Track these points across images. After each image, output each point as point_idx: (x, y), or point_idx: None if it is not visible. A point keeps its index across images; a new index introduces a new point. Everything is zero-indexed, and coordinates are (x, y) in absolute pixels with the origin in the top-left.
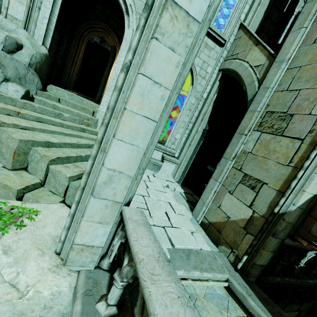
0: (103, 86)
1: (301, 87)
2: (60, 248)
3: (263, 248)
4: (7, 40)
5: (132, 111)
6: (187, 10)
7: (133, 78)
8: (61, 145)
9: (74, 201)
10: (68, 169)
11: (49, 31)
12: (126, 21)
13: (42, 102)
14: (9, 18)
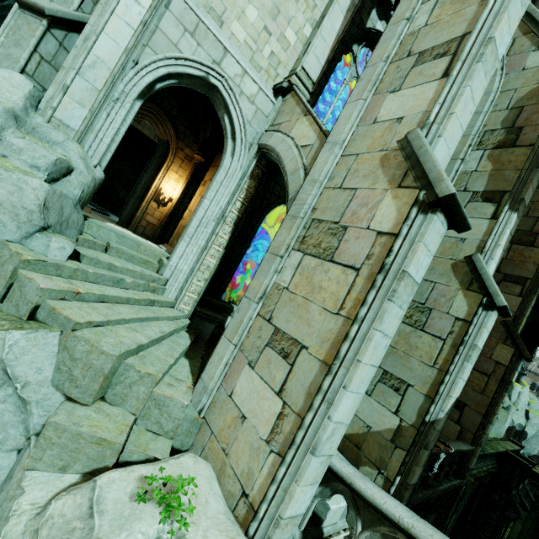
0: (139, 199)
1: (436, 280)
2: (254, 530)
3: (416, 464)
4: (56, 165)
5: (365, 363)
6: (414, 277)
7: (369, 332)
8: (148, 345)
9: (284, 464)
10: (175, 389)
11: (112, 144)
12: (228, 146)
13: (93, 261)
14: (55, 122)
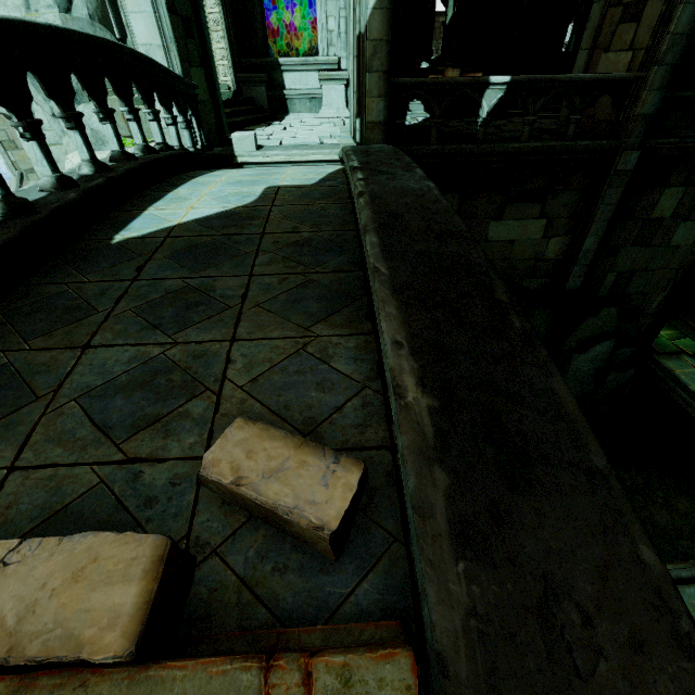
0: None
1: None
2: None
3: (366, 97)
4: None
5: None
6: None
7: None
8: None
9: None
10: None
11: None
12: None
13: None
14: None
